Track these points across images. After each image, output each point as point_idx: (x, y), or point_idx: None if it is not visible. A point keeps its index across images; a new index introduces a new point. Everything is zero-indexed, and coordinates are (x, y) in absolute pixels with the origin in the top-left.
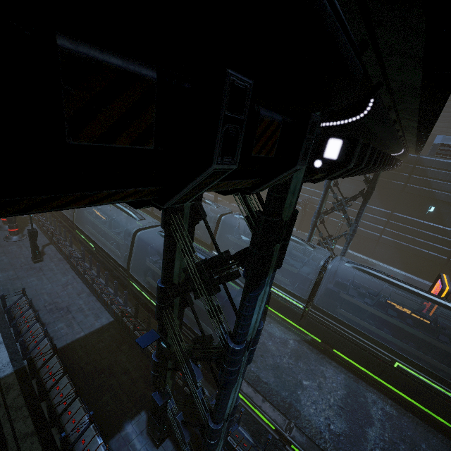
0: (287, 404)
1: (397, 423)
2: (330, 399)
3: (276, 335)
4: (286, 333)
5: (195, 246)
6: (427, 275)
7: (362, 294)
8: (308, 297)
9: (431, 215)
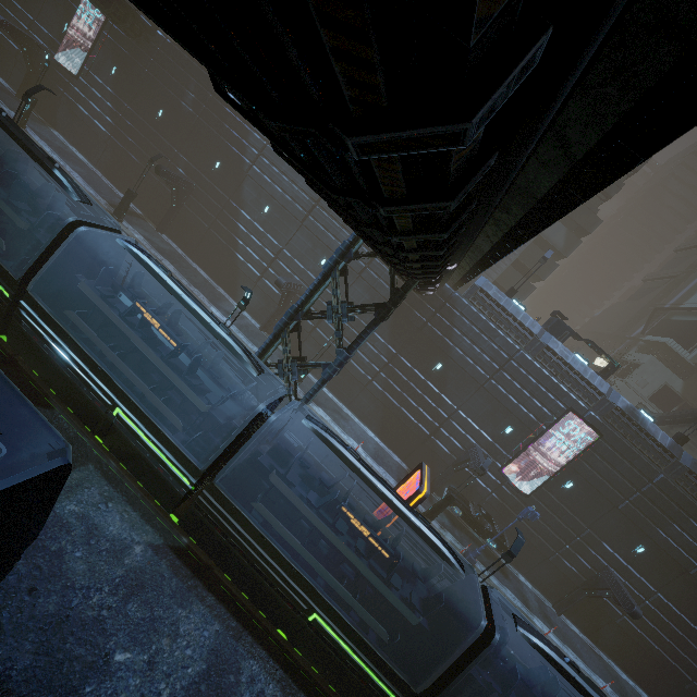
0: None
1: None
2: (162, 692)
3: (108, 533)
4: (136, 528)
5: None
6: (401, 449)
7: (310, 478)
8: (208, 468)
9: (436, 374)
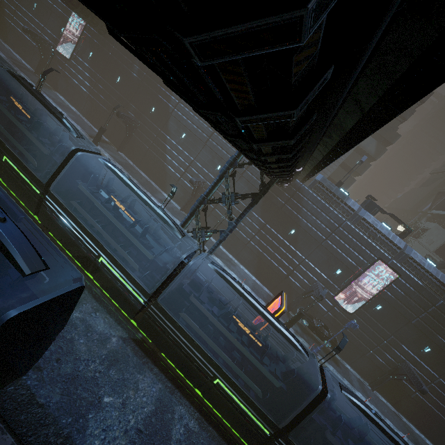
0: (61, 438)
1: (195, 441)
2: (130, 420)
3: (97, 330)
4: (113, 328)
5: (20, 178)
6: (269, 284)
7: (213, 299)
8: (153, 292)
9: (291, 236)
